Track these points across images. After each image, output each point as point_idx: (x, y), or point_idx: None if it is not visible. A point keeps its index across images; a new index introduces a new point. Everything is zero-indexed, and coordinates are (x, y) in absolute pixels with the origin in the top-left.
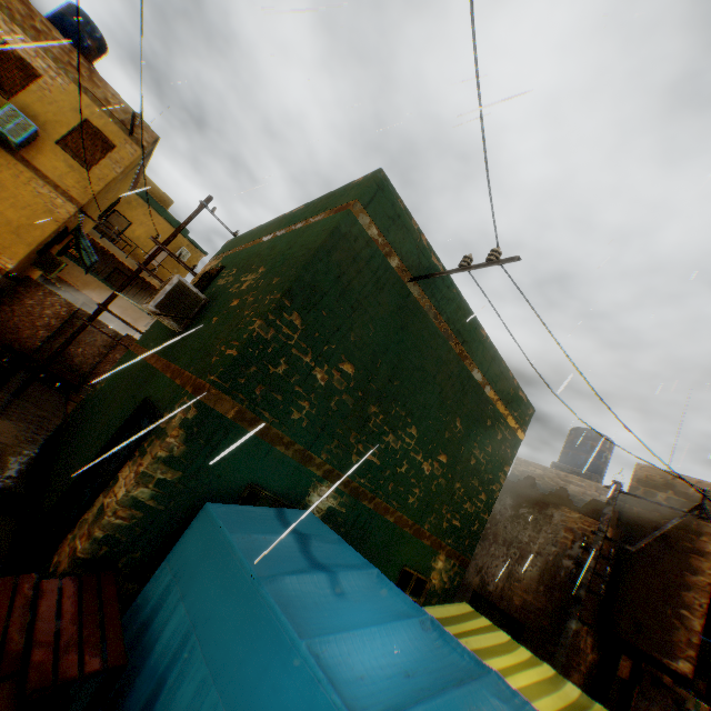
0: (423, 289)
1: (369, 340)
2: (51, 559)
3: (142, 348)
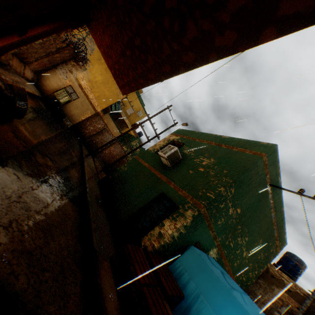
0: (271, 188)
1: (248, 202)
2: (139, 242)
3: (144, 161)
